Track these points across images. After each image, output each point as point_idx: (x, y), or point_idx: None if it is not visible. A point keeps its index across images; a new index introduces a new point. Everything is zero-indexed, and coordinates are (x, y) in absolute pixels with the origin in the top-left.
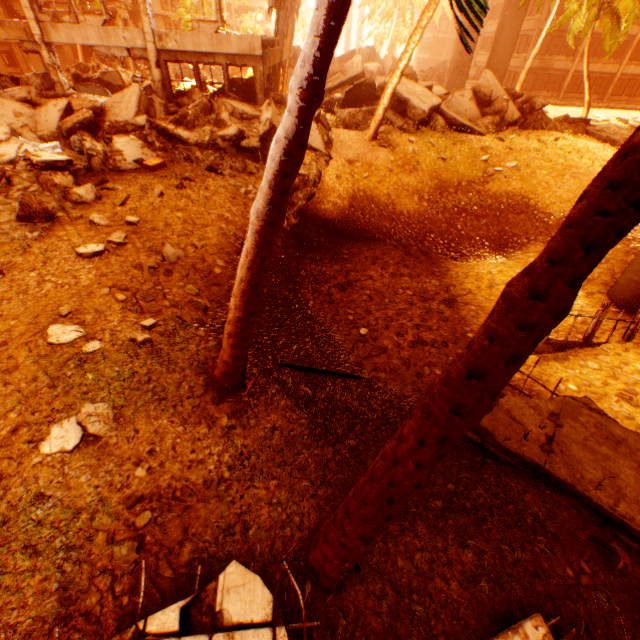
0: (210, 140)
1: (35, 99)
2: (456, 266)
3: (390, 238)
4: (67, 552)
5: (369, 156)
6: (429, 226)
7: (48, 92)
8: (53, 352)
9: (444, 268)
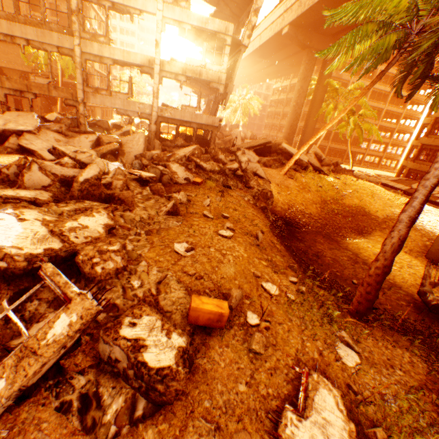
0: (221, 169)
1: (64, 131)
2: (347, 243)
3: (311, 227)
4: (432, 428)
5: (285, 182)
6: (324, 221)
7: (73, 128)
8: (278, 300)
9: (343, 244)
